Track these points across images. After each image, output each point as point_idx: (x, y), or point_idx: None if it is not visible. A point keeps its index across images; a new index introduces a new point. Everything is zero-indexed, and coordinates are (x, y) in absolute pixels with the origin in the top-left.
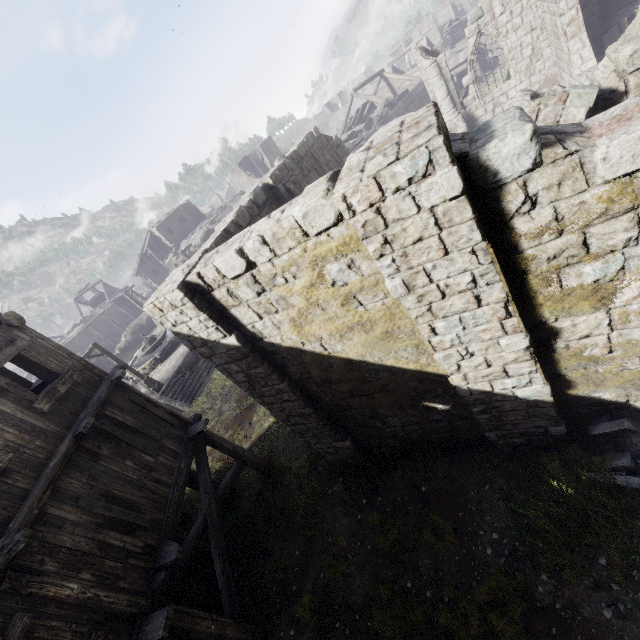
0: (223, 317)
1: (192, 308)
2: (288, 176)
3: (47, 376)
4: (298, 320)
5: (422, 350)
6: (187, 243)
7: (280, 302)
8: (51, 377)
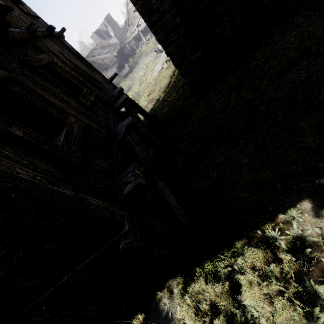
0: None
1: None
2: None
3: None
4: None
5: None
6: None
7: None
8: None
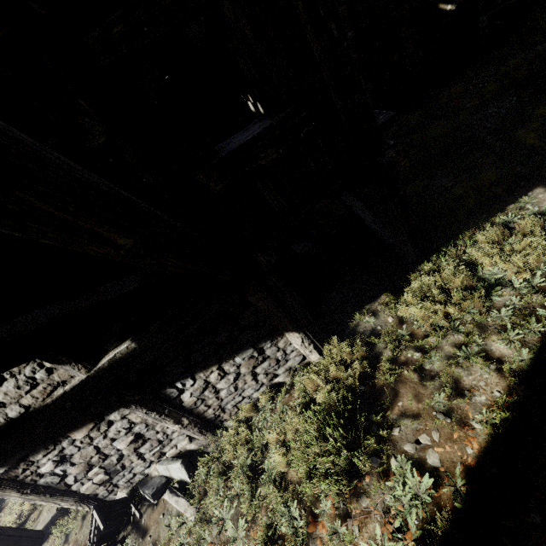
0: None
1: None
2: None
3: None
4: None
5: None
6: None
7: None
8: None
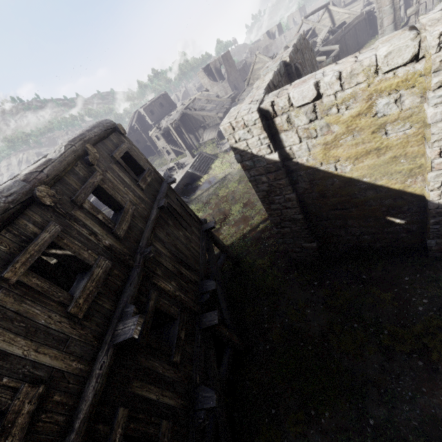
0: (272, 139)
1: (259, 128)
2: (296, 59)
3: (138, 170)
4: (330, 144)
5: (413, 173)
6: (167, 121)
7: (323, 129)
8: (140, 171)
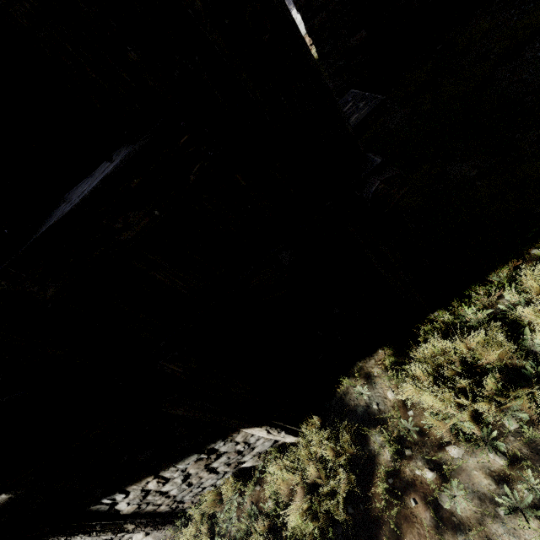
0: None
1: None
2: None
3: None
4: None
5: None
6: None
7: None
8: None
